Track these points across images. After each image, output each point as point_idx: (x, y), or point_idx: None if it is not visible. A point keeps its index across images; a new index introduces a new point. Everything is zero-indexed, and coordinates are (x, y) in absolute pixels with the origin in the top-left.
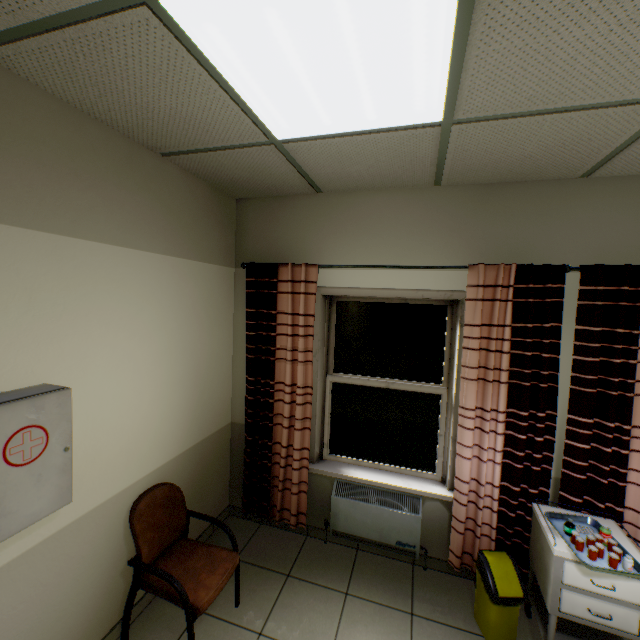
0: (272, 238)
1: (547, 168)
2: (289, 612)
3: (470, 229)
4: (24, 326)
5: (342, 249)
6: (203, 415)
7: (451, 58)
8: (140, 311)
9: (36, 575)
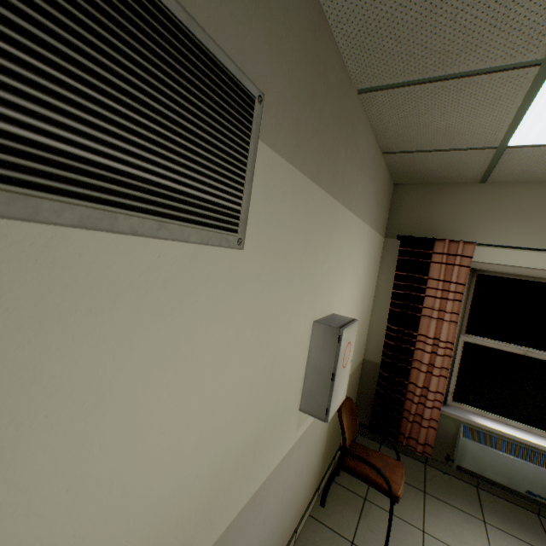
0: (424, 217)
1: None
2: (439, 521)
3: None
4: (334, 273)
5: (496, 231)
6: (357, 350)
7: None
8: (357, 268)
9: (308, 442)
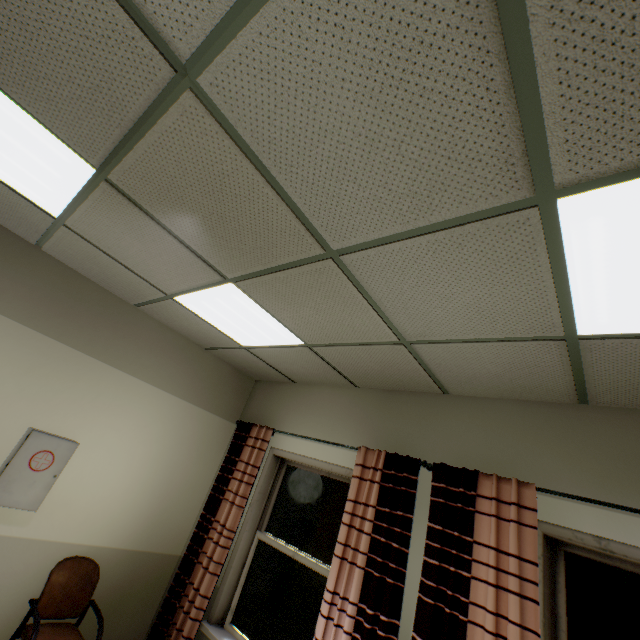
0: (263, 407)
1: (407, 382)
2: None
3: (373, 421)
4: (86, 408)
5: (296, 422)
6: (157, 528)
7: (275, 318)
8: (148, 425)
9: None
